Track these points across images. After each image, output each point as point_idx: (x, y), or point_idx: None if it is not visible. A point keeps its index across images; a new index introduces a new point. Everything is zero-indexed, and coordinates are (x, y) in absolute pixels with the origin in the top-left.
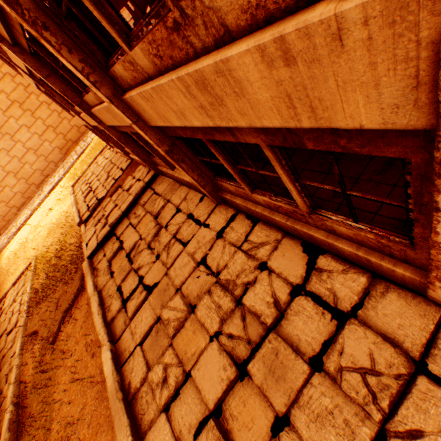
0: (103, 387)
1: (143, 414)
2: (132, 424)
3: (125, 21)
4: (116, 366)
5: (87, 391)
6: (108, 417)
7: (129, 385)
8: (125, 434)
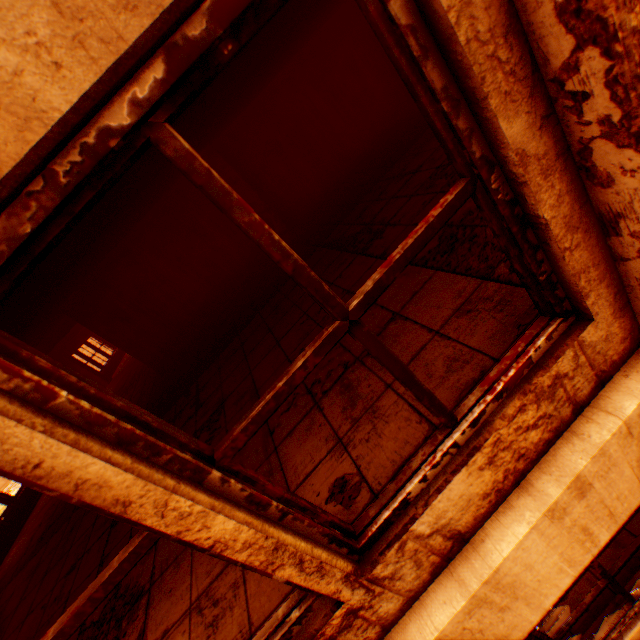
0: None
1: None
2: None
3: (8, 498)
4: None
5: None
6: None
7: None
8: None
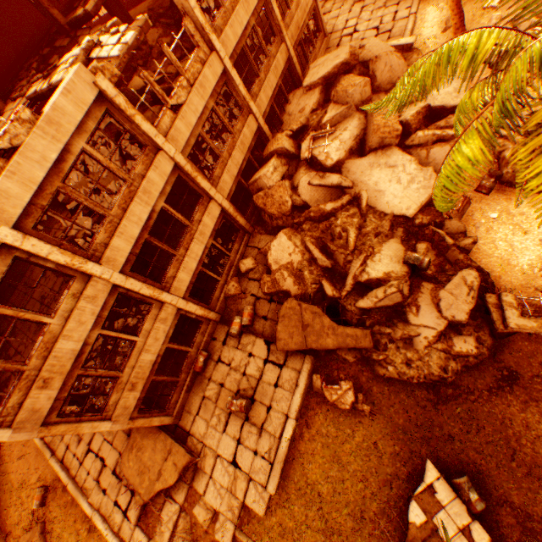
0: (38, 452)
1: (55, 445)
2: (52, 450)
3: None
4: (42, 438)
5: (30, 459)
6: (43, 458)
7: (49, 441)
8: (49, 453)
